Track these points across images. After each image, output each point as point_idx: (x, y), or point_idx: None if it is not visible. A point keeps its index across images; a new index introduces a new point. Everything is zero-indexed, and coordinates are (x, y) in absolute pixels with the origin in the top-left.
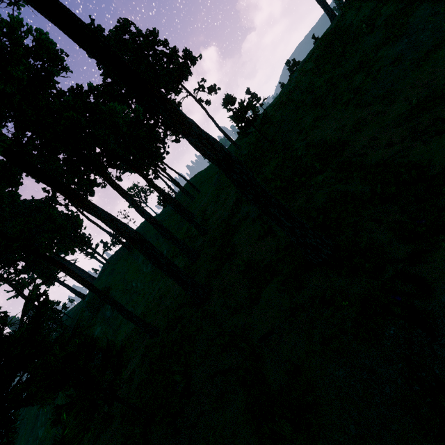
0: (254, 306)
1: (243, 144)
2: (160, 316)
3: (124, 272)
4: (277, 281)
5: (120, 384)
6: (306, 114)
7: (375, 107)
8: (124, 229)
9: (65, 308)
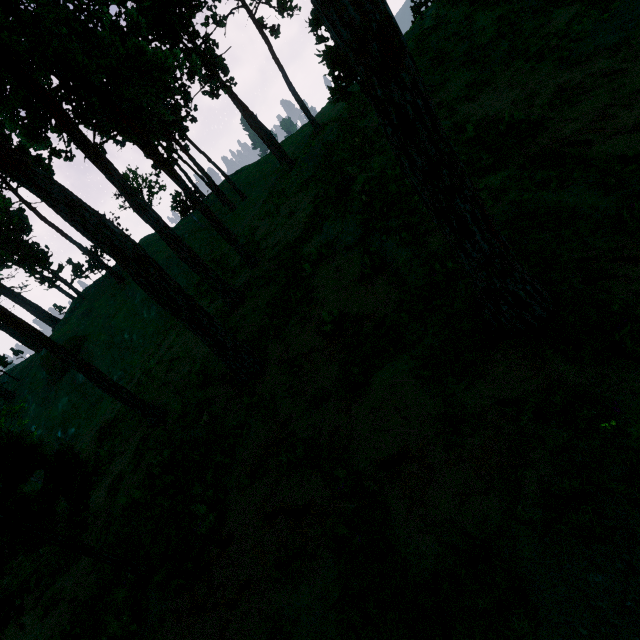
0: (356, 398)
1: (326, 125)
2: (171, 391)
3: (109, 316)
4: (410, 358)
5: (88, 517)
6: (451, 77)
7: (600, 64)
8: (100, 227)
9: (3, 364)
